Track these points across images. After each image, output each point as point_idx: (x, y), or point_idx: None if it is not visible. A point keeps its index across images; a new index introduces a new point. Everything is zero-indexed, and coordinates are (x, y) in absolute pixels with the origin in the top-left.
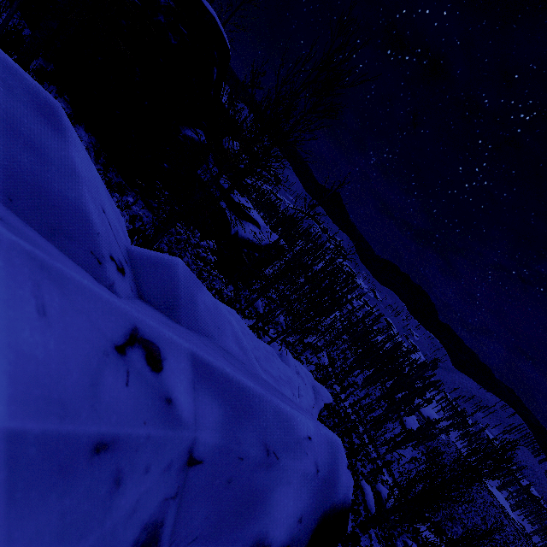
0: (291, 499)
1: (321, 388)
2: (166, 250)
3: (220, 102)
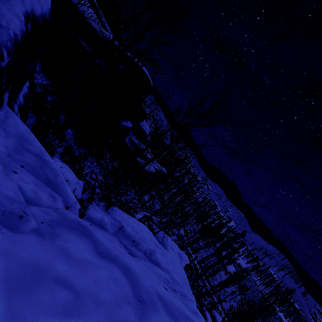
0: None
1: (183, 254)
2: (113, 198)
3: (141, 106)
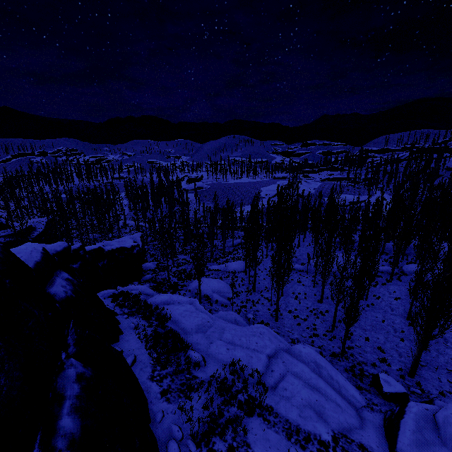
0: (77, 246)
1: (134, 235)
2: None
3: None
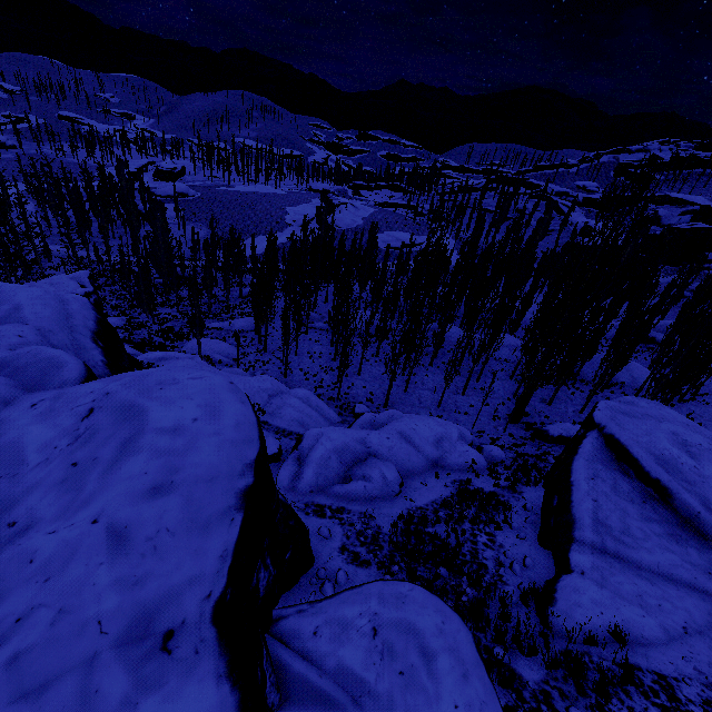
0: None
1: (77, 274)
2: None
3: None
